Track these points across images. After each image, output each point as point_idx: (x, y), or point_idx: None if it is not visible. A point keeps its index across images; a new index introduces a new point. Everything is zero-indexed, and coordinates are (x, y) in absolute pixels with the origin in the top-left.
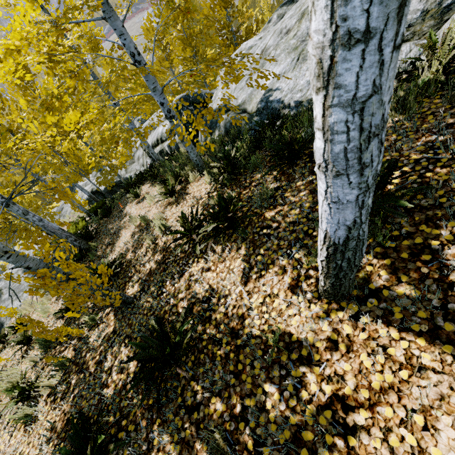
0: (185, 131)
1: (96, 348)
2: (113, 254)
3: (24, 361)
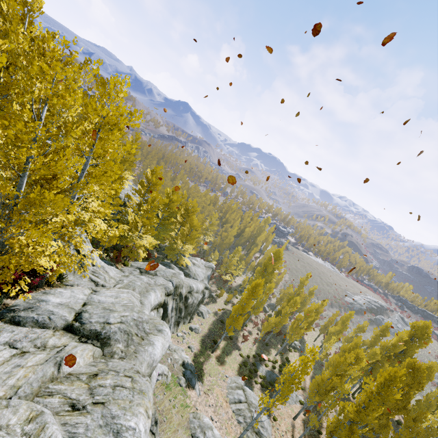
0: None
1: None
2: None
3: None
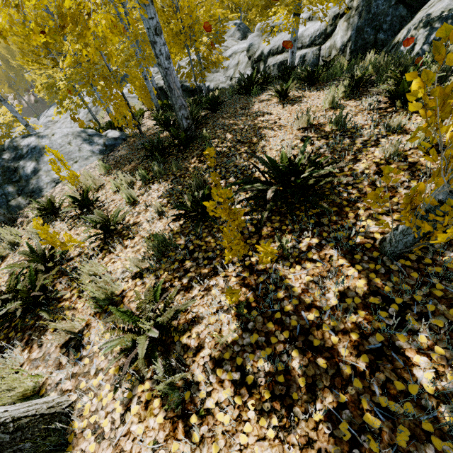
0: (357, 38)
1: (330, 310)
2: (263, 156)
3: (108, 257)
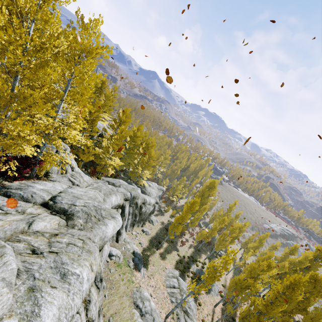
0: None
1: None
2: None
3: None
